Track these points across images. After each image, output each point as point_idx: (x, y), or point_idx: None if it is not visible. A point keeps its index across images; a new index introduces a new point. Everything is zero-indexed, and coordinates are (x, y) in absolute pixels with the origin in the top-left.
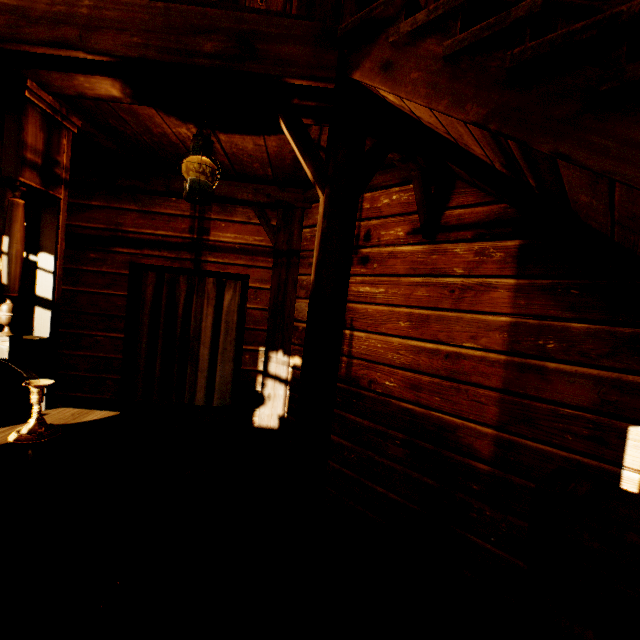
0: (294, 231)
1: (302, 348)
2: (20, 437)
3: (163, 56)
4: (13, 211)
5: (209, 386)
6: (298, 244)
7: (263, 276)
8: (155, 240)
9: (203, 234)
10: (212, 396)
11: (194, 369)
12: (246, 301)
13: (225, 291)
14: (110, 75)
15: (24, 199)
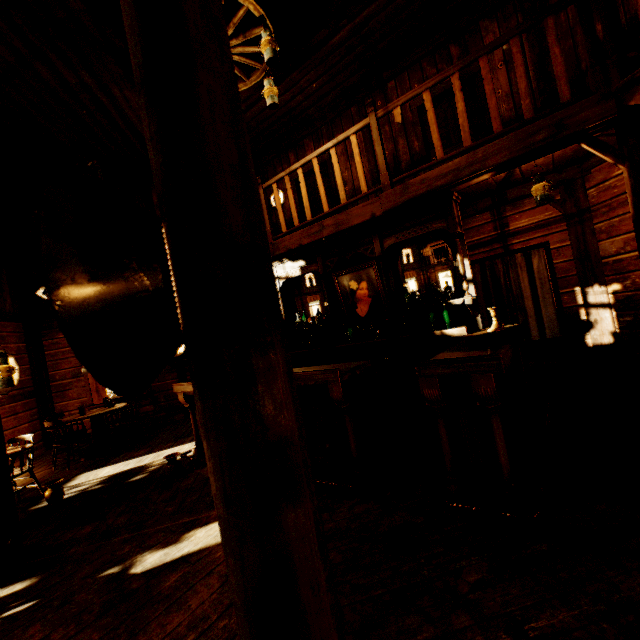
0: (578, 196)
1: (617, 276)
2: (494, 329)
3: (519, 153)
4: (457, 244)
5: (538, 326)
6: (586, 203)
7: (560, 238)
8: (472, 245)
9: (504, 228)
10: (543, 332)
11: (523, 317)
12: (551, 259)
13: (531, 259)
14: (488, 172)
15: (447, 241)
